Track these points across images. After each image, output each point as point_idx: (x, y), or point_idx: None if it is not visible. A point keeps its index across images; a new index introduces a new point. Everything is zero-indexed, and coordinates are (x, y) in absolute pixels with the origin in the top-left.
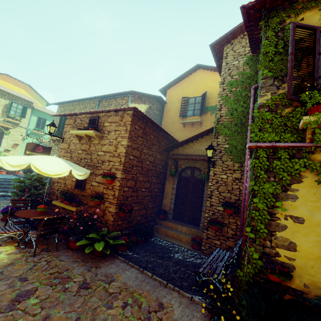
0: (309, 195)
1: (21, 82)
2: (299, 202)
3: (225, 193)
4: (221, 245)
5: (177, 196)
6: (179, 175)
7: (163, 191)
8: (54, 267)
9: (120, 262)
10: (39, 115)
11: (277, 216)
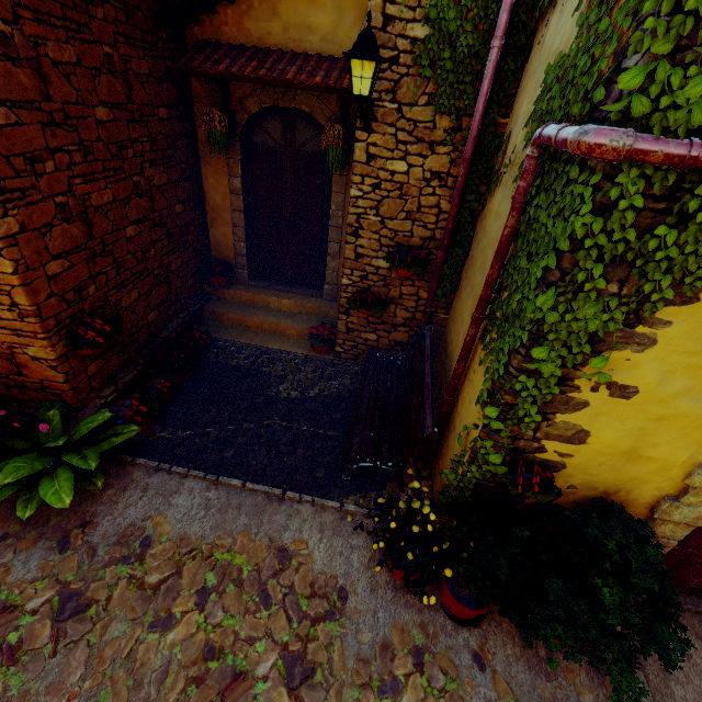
0: (689, 338)
1: None
2: (651, 355)
3: (398, 221)
4: (380, 340)
5: (250, 215)
6: (243, 142)
7: (202, 199)
8: None
9: (146, 475)
10: None
11: (575, 384)
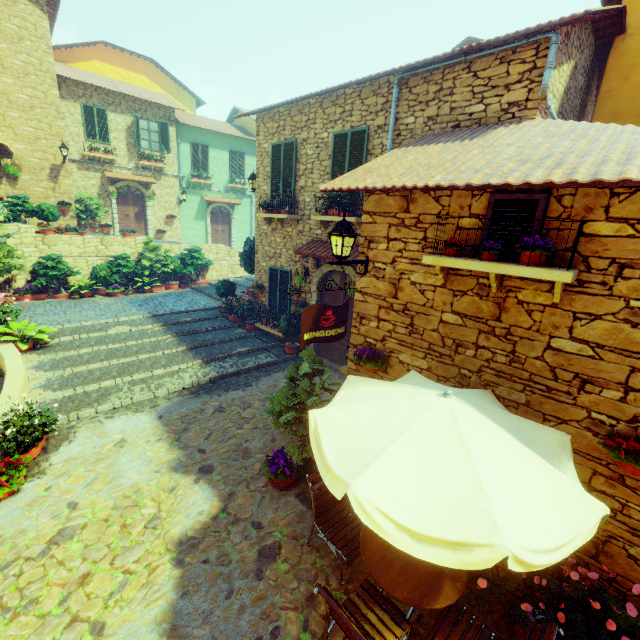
0: None
1: (135, 56)
2: None
3: None
4: None
5: None
6: None
7: None
8: None
9: None
10: (192, 137)
11: None
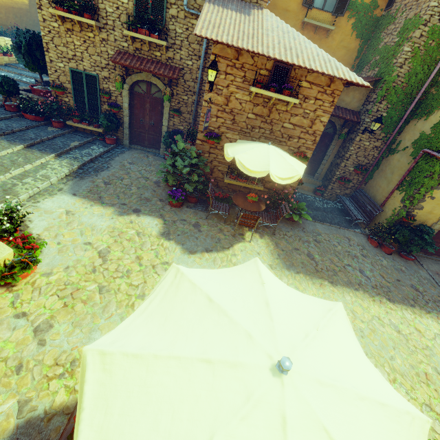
0: None
1: None
2: (439, 191)
3: (361, 157)
4: (341, 192)
5: None
6: None
7: None
8: (294, 237)
9: (305, 221)
10: None
11: (425, 196)
